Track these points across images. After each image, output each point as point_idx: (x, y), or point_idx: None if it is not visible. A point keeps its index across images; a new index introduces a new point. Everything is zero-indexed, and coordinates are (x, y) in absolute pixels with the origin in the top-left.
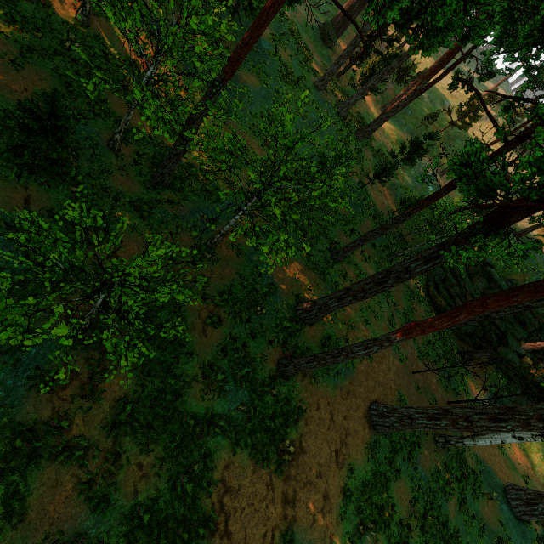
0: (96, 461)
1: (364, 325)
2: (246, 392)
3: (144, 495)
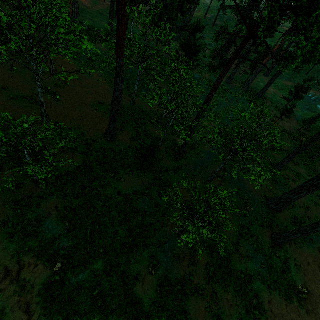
0: (209, 296)
1: (314, 205)
2: (261, 256)
3: (235, 316)
